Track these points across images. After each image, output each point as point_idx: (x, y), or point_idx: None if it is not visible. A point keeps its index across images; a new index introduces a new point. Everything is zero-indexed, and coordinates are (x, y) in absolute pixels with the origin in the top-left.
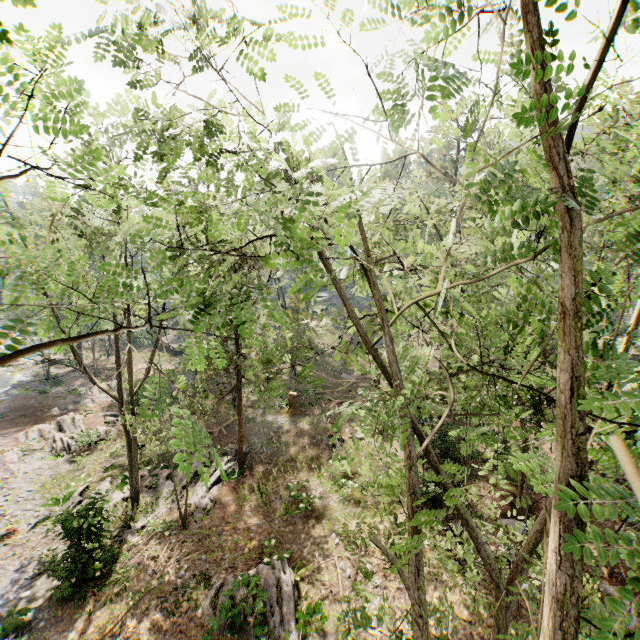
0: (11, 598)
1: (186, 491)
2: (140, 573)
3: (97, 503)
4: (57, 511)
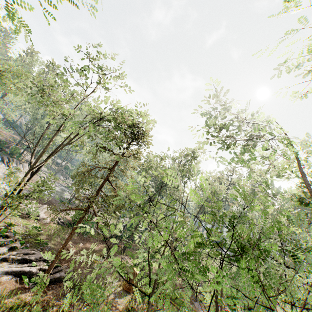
0: None
1: None
2: None
3: None
4: None
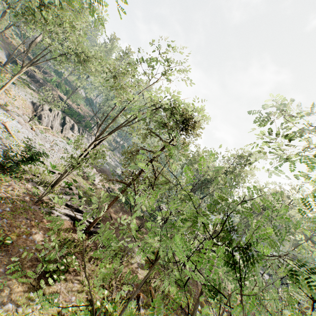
0: (1, 153)
1: (54, 186)
2: (3, 185)
3: (41, 153)
4: (49, 168)
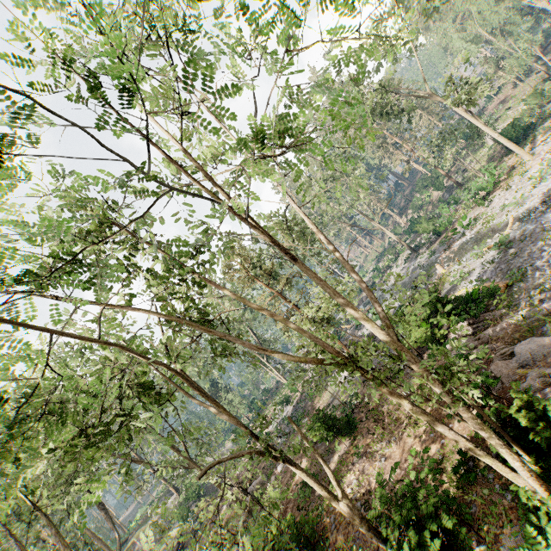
0: None
1: None
2: None
3: None
4: None
